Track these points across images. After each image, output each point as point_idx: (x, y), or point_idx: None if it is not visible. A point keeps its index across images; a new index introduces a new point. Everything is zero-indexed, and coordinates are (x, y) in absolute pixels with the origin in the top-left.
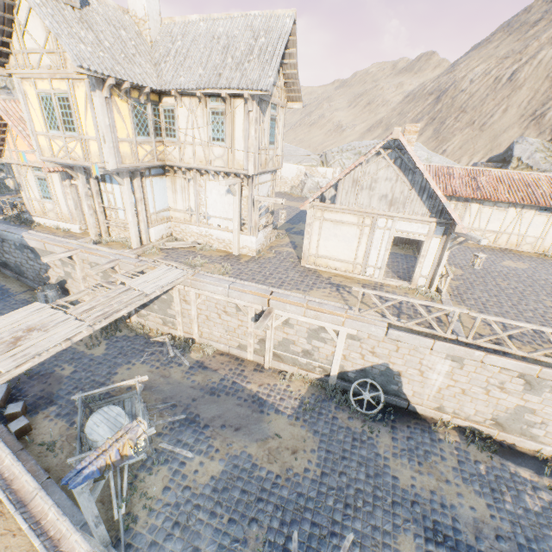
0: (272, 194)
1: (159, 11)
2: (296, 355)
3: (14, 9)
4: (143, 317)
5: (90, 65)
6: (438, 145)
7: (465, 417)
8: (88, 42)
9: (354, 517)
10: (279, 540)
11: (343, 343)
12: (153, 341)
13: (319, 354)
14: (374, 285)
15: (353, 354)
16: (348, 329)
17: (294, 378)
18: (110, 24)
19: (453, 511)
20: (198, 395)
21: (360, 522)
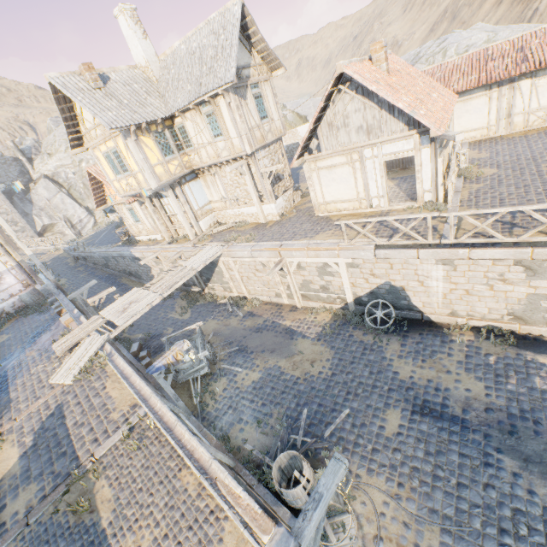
0: (283, 161)
1: (155, 53)
2: (317, 292)
3: (74, 108)
4: (211, 289)
5: (117, 125)
6: (526, 6)
7: (480, 317)
8: (113, 108)
9: (352, 400)
10: (294, 414)
11: (345, 273)
12: (218, 303)
13: (333, 287)
14: (380, 214)
15: (358, 280)
16: (343, 259)
17: (321, 311)
18: (126, 85)
19: (446, 392)
20: (247, 334)
21: (357, 402)
